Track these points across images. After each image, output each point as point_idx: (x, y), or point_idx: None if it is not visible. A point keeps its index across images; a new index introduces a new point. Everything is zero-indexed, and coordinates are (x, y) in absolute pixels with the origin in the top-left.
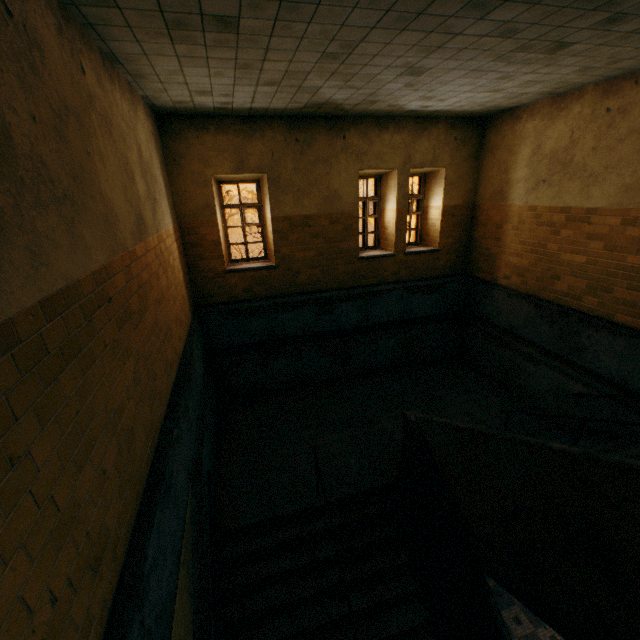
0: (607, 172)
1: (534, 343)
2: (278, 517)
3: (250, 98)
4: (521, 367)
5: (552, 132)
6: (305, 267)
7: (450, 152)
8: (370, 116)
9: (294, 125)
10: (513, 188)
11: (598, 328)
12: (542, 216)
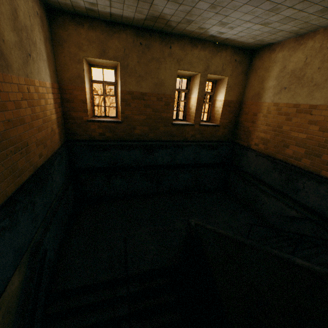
0: (326, 83)
1: (269, 184)
2: (95, 283)
3: (108, 1)
4: (259, 197)
5: (293, 58)
6: (139, 125)
7: (232, 68)
8: (187, 37)
9: (140, 33)
10: (266, 92)
11: (310, 178)
12: (282, 109)
